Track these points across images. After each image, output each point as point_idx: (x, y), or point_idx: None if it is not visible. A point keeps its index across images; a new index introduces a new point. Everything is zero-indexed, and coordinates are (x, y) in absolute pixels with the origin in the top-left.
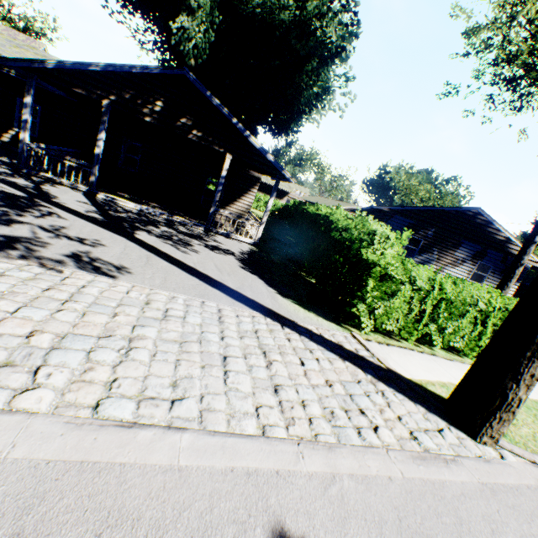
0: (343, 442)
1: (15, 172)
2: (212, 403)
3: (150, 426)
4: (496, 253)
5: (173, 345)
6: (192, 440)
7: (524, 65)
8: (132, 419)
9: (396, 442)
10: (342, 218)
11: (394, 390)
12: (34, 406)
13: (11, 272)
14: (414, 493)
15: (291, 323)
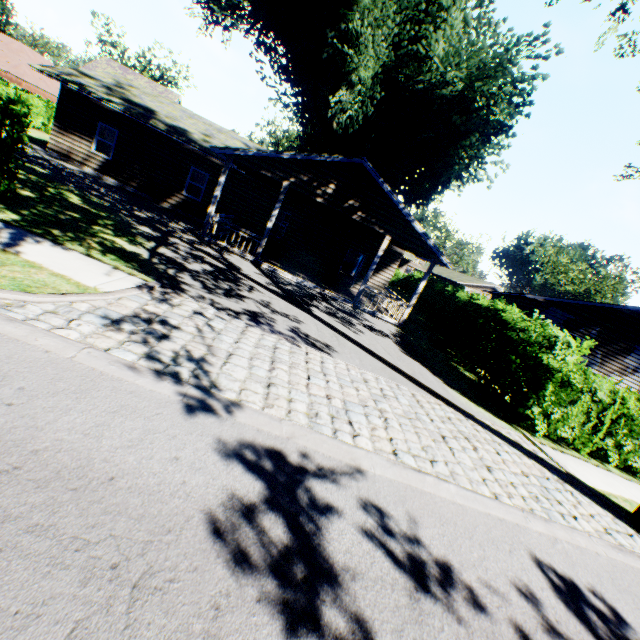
0: (553, 519)
1: (199, 240)
2: (453, 469)
3: (428, 474)
4: None
5: (406, 419)
6: (455, 489)
7: None
8: (416, 467)
9: (594, 532)
10: (519, 319)
11: (580, 493)
12: (365, 446)
13: (279, 345)
14: (618, 567)
15: (469, 415)
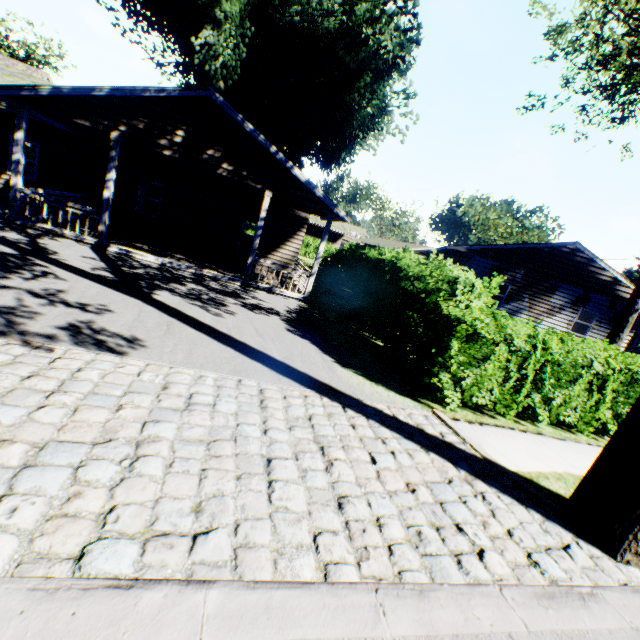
0: (438, 581)
1: (6, 225)
2: (251, 535)
3: (160, 583)
4: (601, 297)
5: (198, 447)
6: (221, 600)
7: (625, 66)
8: (133, 572)
9: (511, 573)
10: (413, 264)
11: (497, 490)
12: None
13: None
14: None
15: (355, 402)
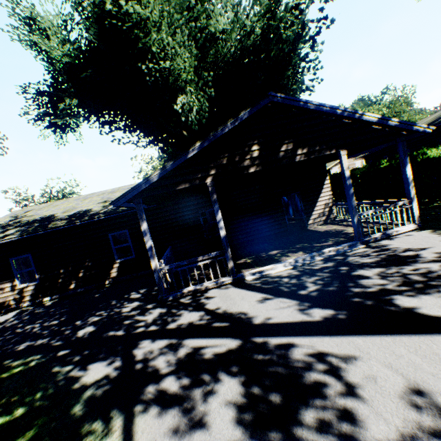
0: None
1: (165, 306)
2: None
3: None
4: None
5: None
6: None
7: None
8: None
9: None
10: None
11: None
12: None
13: None
14: None
15: None
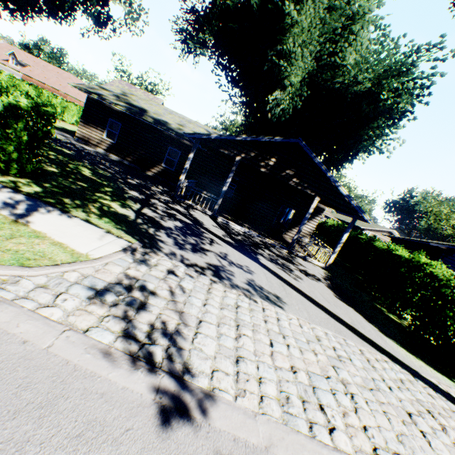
0: None
1: (172, 200)
2: None
3: None
4: None
5: (368, 392)
6: None
7: None
8: None
9: None
10: (451, 277)
11: None
12: (344, 447)
13: (239, 303)
14: None
15: (415, 372)
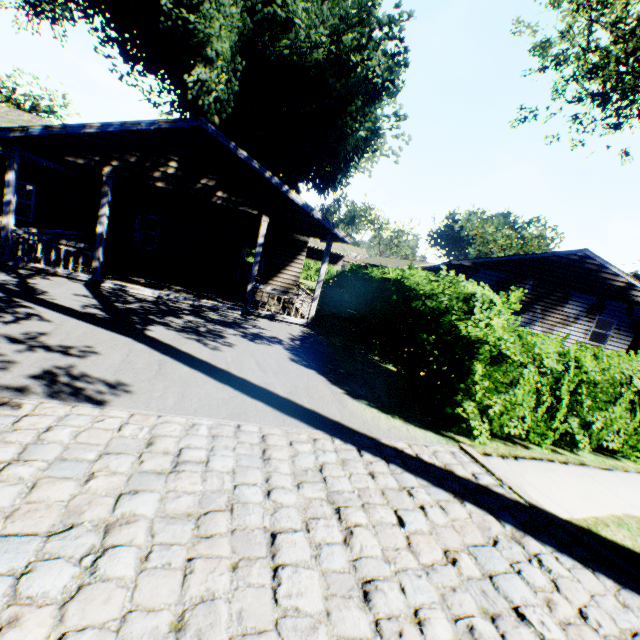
0: None
1: None
2: None
3: None
4: (617, 304)
5: (184, 525)
6: None
7: (616, 73)
8: None
9: None
10: (423, 282)
11: (554, 549)
12: None
13: None
14: None
15: (371, 442)
